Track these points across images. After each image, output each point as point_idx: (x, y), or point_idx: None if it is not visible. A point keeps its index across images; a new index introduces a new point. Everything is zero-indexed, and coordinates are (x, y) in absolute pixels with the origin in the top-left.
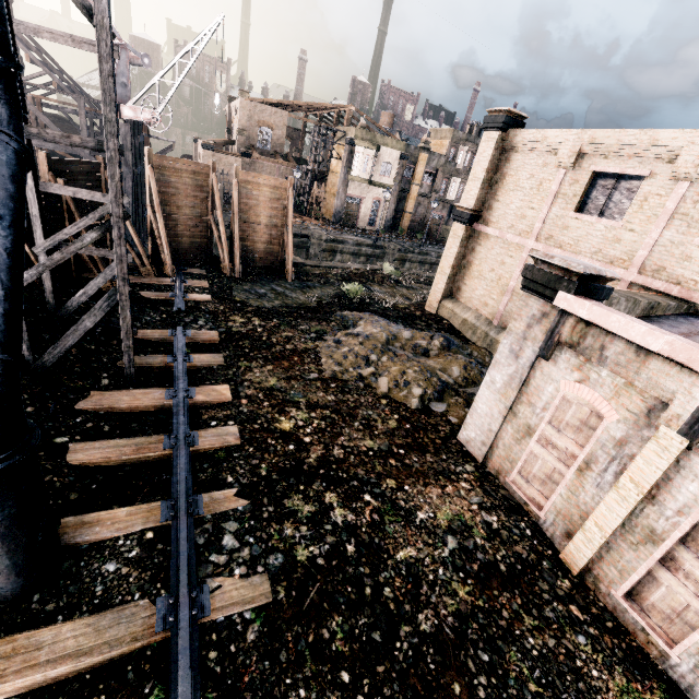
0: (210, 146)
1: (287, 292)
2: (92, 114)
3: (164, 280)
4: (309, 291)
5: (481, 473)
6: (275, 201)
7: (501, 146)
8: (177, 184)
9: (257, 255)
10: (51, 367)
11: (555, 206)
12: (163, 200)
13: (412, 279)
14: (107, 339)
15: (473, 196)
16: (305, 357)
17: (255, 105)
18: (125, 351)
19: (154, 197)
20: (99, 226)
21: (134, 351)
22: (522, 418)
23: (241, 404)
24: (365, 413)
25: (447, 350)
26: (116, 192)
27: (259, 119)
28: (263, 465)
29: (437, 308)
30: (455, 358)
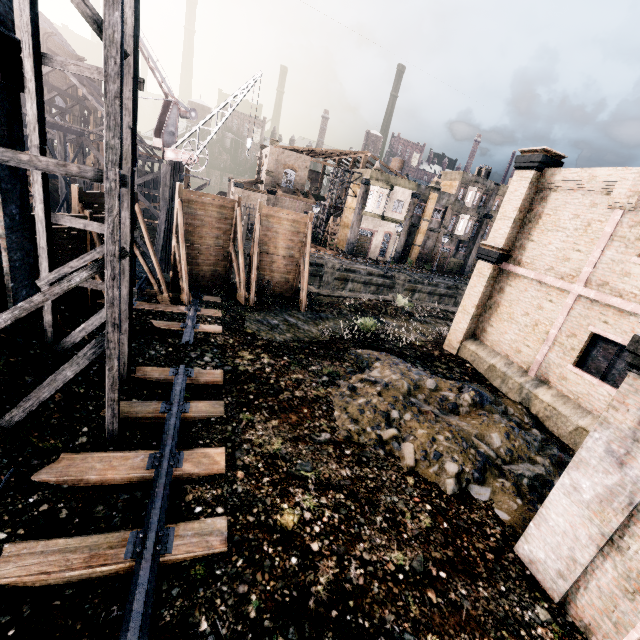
0: (240, 185)
1: (300, 323)
2: (145, 157)
3: (179, 308)
4: (322, 322)
5: (561, 625)
6: (294, 234)
7: (536, 186)
8: (203, 216)
9: (272, 284)
10: (22, 420)
11: (610, 250)
12: (188, 231)
13: (424, 311)
14: (101, 379)
15: (502, 234)
16: (315, 409)
17: (282, 151)
18: (108, 404)
19: (179, 228)
20: (92, 265)
21: (128, 394)
22: (635, 560)
23: (236, 479)
24: (388, 499)
25: (479, 406)
26: (112, 228)
27: (285, 163)
28: (253, 597)
29: (457, 349)
30: (493, 421)
